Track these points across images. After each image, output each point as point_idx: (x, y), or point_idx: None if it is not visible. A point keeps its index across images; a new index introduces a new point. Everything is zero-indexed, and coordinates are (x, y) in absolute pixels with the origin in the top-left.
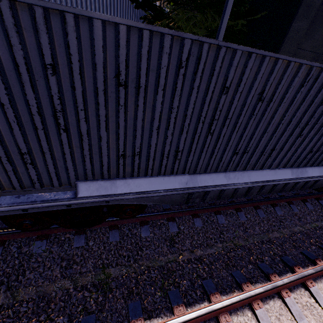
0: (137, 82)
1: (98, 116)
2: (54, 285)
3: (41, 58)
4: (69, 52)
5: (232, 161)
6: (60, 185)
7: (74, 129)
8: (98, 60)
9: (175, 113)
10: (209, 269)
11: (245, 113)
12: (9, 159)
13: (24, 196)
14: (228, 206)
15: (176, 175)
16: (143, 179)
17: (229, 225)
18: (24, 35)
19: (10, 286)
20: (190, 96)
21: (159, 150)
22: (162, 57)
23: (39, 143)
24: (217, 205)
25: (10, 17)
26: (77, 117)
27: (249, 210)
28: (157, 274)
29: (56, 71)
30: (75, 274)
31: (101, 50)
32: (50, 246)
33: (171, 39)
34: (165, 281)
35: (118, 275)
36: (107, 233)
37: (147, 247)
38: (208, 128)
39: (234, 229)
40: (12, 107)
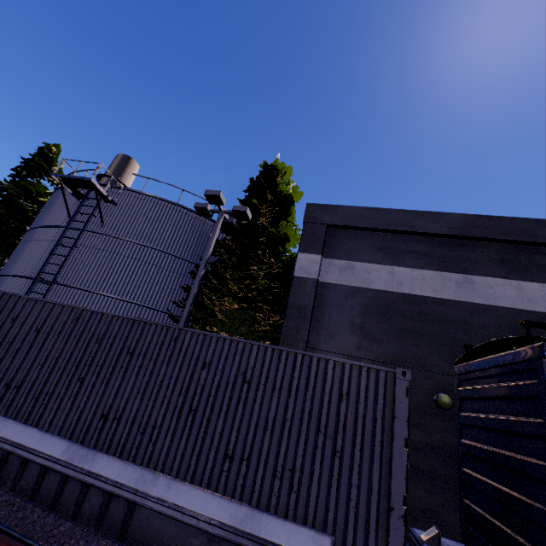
0: None
1: None
2: None
3: None
4: None
5: (1, 395)
6: None
7: None
8: None
9: None
10: None
11: (24, 340)
12: None
13: None
14: None
15: None
16: None
17: None
18: None
19: None
20: None
21: None
22: None
23: None
24: None
25: None
26: None
27: None
28: None
29: None
30: None
31: None
32: None
33: None
34: None
35: None
36: None
37: None
38: None
39: None
40: None
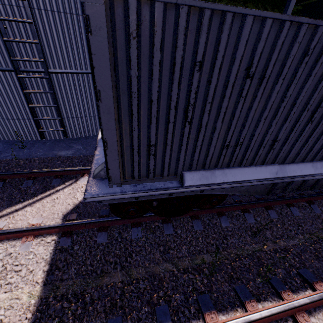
0: (262, 73)
1: (219, 108)
2: (159, 267)
3: (193, 56)
4: (218, 49)
5: (322, 150)
6: (168, 175)
7: (195, 121)
8: (238, 54)
9: (286, 102)
10: (299, 259)
11: None
12: (139, 151)
13: (140, 185)
14: (300, 198)
15: (267, 165)
16: (238, 169)
17: (305, 217)
18: (187, 37)
19: (123, 266)
20: (304, 84)
21: (258, 140)
22: (293, 47)
23: (165, 136)
24: (289, 197)
25: (184, 22)
26: (203, 110)
27: (321, 202)
28: (249, 261)
29: (201, 68)
30: (174, 258)
31: (243, 45)
32: (145, 232)
33: (307, 27)
34: (259, 268)
35: (213, 261)
36: (190, 222)
37: (231, 236)
38: (309, 116)
39: (311, 222)
40: (157, 103)
